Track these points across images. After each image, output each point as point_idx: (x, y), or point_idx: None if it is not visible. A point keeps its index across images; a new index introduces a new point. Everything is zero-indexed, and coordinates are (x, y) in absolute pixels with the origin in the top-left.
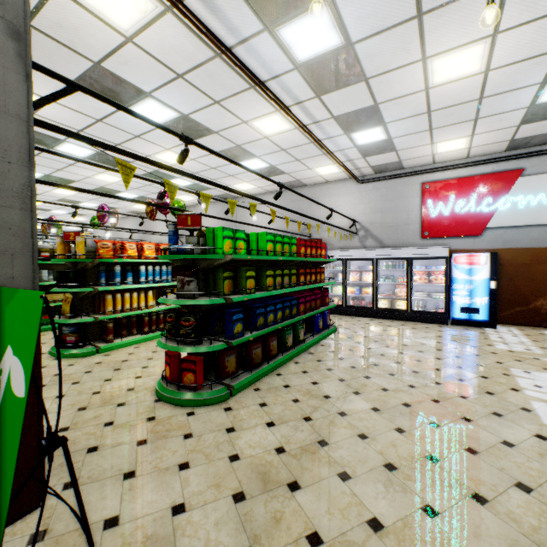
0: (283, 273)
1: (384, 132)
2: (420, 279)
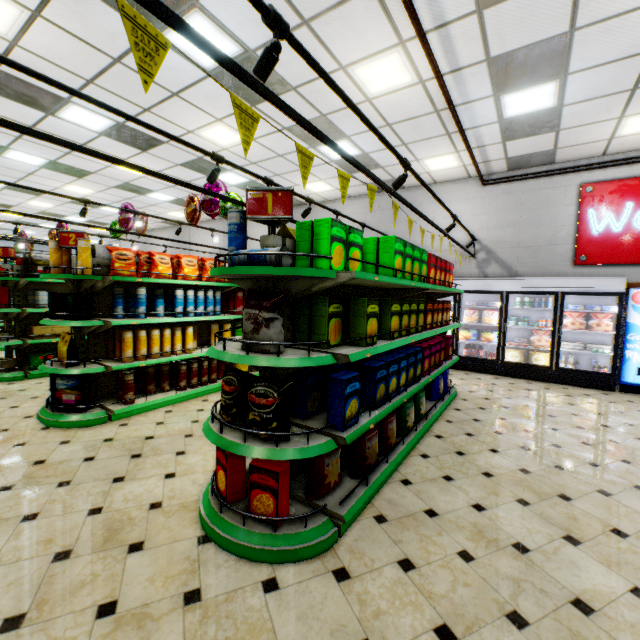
0: (410, 310)
1: (556, 92)
2: (573, 324)
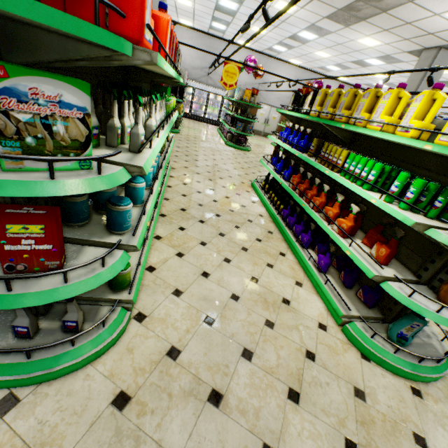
0: None
1: None
2: None
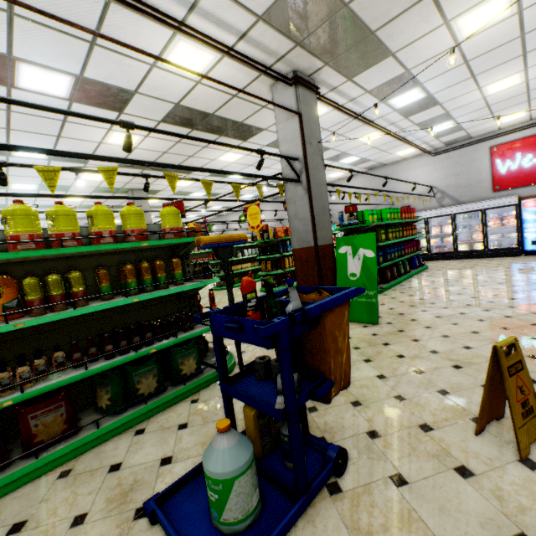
0: (395, 231)
1: (453, 122)
2: (494, 225)
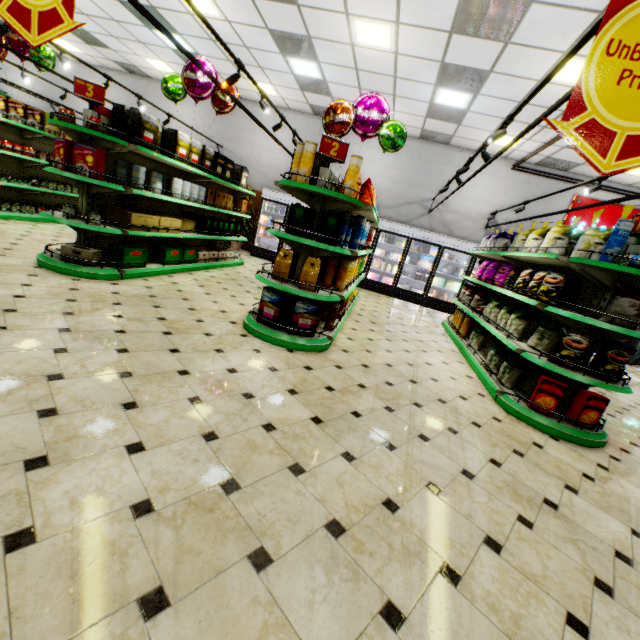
0: None
1: None
2: None
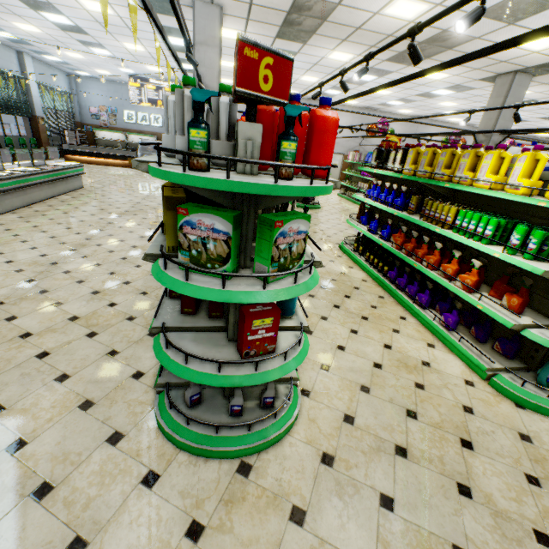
0: None
1: None
2: None
